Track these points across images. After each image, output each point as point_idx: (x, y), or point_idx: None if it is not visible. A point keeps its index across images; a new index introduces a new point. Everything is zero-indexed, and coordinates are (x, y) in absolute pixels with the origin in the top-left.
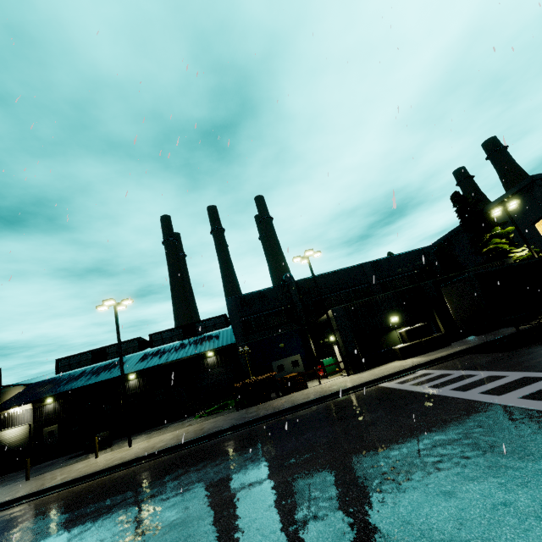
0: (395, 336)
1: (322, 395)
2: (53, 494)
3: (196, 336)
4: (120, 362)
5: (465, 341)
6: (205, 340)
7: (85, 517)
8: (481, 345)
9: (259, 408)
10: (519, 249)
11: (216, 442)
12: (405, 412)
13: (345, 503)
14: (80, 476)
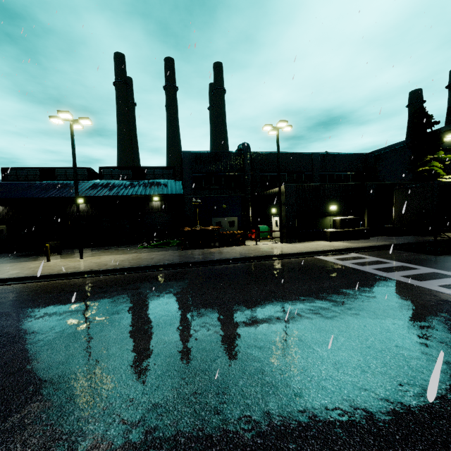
0: (328, 221)
1: (266, 255)
2: (7, 285)
3: (145, 180)
4: (75, 182)
5: (382, 238)
6: (154, 185)
7: (46, 319)
8: (401, 245)
9: (204, 252)
10: (447, 176)
11: (170, 273)
12: (367, 287)
13: (376, 377)
14: (34, 275)
